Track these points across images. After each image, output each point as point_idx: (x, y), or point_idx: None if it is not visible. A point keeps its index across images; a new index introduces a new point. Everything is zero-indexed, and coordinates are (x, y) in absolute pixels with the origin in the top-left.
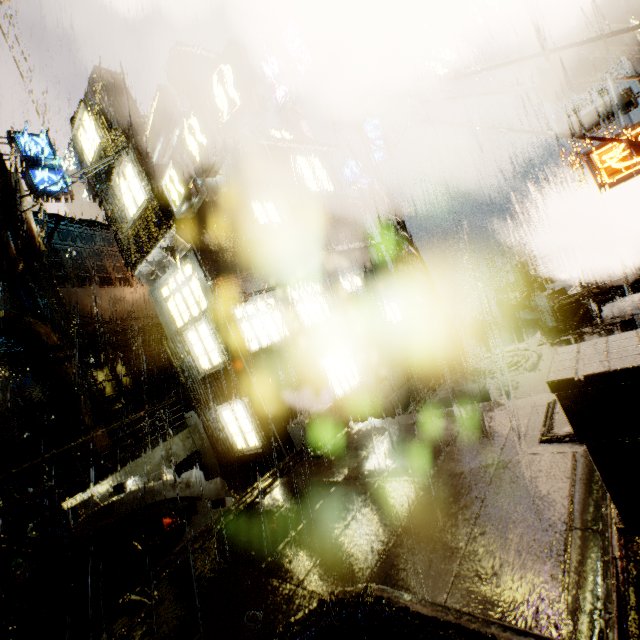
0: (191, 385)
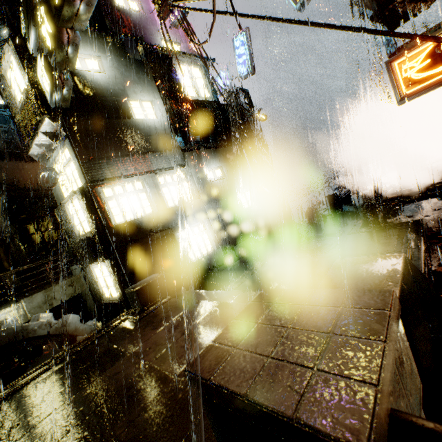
0: (74, 246)
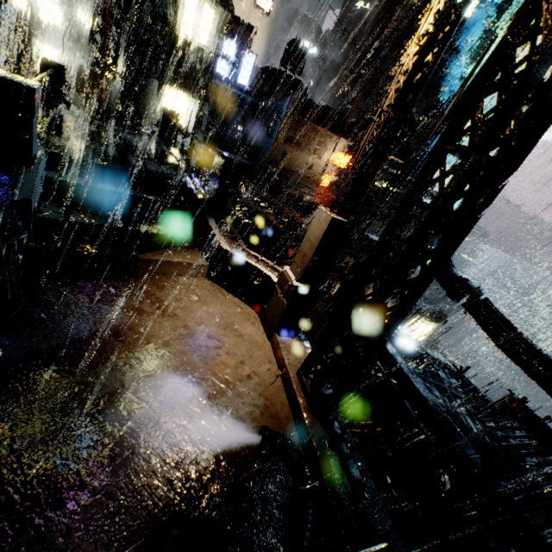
0: None
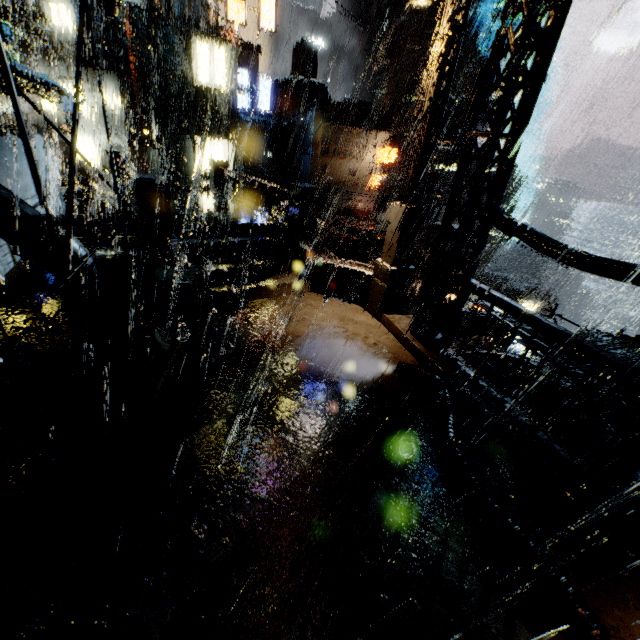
0: None
